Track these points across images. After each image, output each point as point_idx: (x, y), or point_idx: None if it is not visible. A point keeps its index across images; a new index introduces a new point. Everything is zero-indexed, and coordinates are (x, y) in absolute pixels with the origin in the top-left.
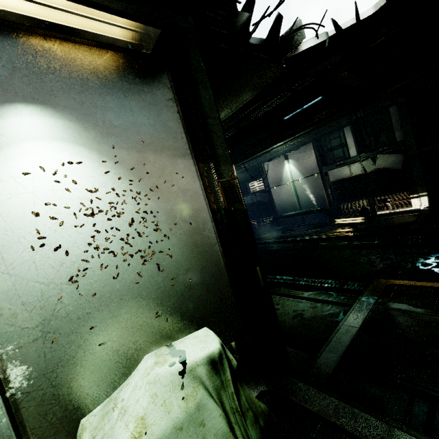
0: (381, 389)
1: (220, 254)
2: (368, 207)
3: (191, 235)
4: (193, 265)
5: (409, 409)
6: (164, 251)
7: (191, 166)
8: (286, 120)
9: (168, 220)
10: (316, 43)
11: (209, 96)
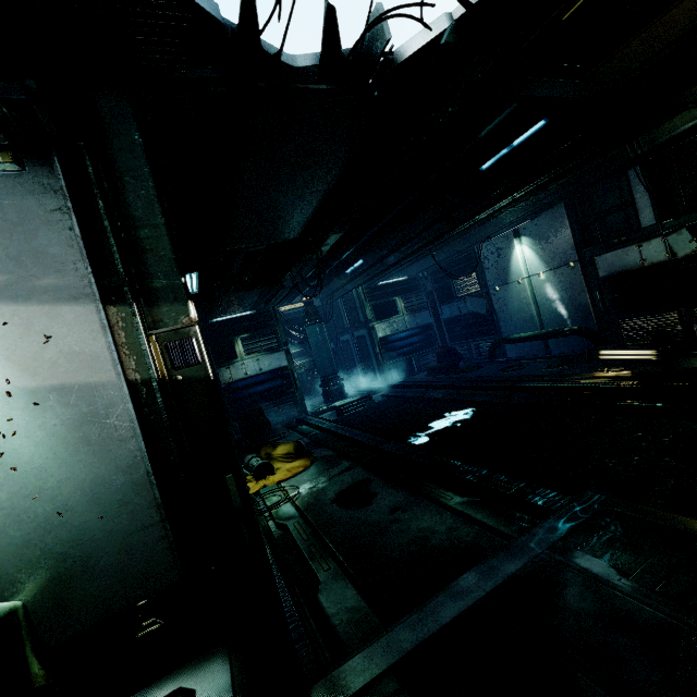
0: None
1: (140, 454)
2: (678, 328)
3: (78, 426)
4: (76, 474)
5: None
6: (17, 453)
7: (90, 314)
8: (486, 171)
9: (31, 405)
10: (429, 40)
11: (147, 189)
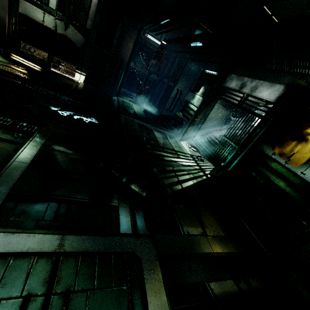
0: (42, 204)
1: None
2: (46, 60)
3: None
4: None
5: (58, 211)
6: None
7: None
8: None
9: None
10: None
11: None
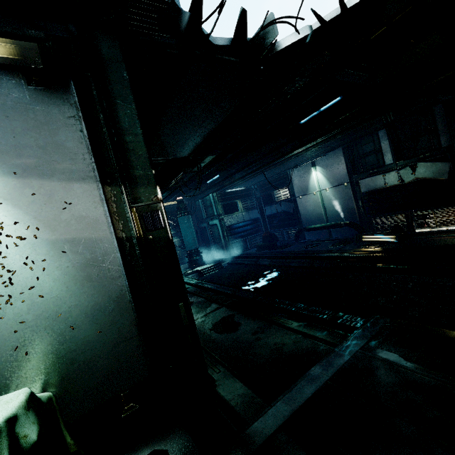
0: None
1: (125, 288)
2: (404, 223)
3: (84, 268)
4: (81, 302)
5: None
6: (41, 286)
7: (93, 190)
8: (303, 124)
9: (51, 252)
10: (297, 39)
11: (131, 110)
